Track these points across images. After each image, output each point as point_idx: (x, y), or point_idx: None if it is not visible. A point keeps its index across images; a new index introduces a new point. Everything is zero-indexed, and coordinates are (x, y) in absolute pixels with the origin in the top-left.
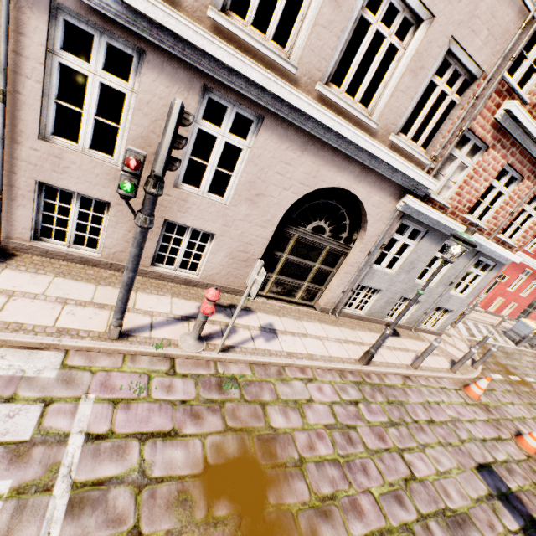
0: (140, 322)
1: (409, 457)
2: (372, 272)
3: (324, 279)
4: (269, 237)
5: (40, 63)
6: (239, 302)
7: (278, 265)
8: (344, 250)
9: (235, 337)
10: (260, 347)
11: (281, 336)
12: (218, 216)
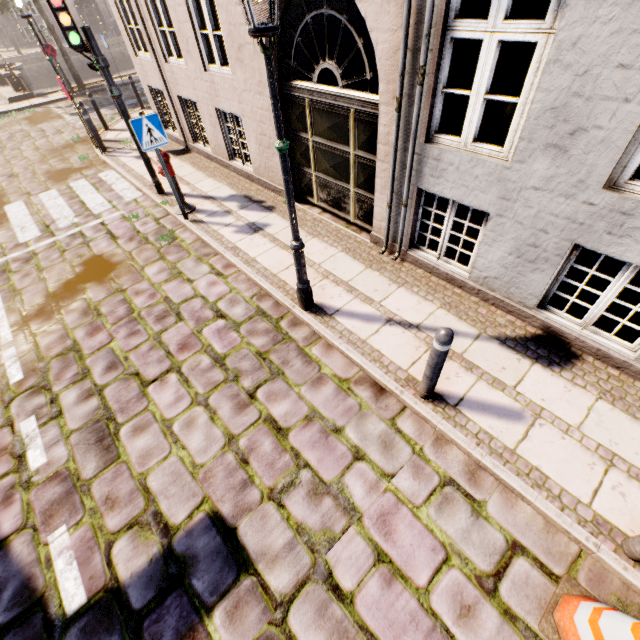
0: (183, 191)
1: (172, 380)
2: (434, 157)
3: (372, 180)
4: (270, 108)
5: (145, 6)
6: (272, 202)
7: (311, 156)
8: (377, 111)
9: (217, 219)
10: (220, 232)
11: (258, 236)
12: (232, 93)
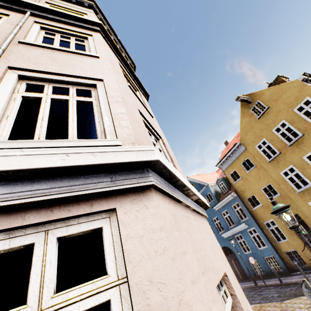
0: None
1: None
2: None
3: None
4: None
5: None
6: None
7: None
8: None
9: None
10: None
11: None
12: None
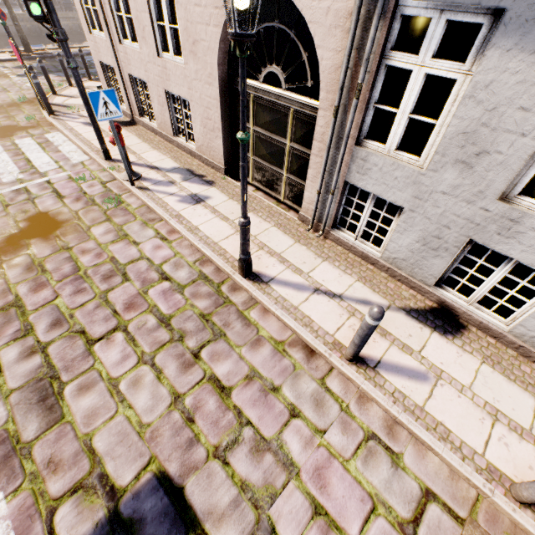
0: (129, 159)
1: (118, 338)
2: (361, 157)
3: (303, 169)
4: (218, 97)
5: None
6: (212, 177)
7: (250, 142)
8: (314, 114)
9: (162, 188)
10: (165, 200)
11: (200, 206)
12: (183, 79)
